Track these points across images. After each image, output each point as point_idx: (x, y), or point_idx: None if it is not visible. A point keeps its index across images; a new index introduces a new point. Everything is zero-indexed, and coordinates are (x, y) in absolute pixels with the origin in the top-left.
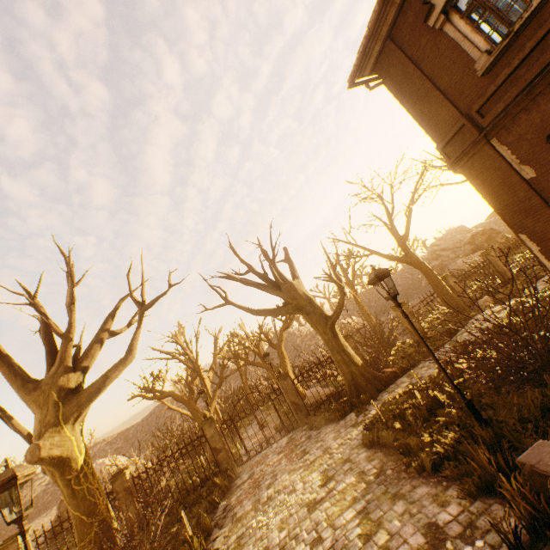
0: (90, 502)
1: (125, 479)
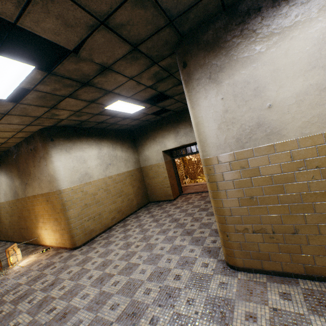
0: (185, 162)
1: (191, 161)
